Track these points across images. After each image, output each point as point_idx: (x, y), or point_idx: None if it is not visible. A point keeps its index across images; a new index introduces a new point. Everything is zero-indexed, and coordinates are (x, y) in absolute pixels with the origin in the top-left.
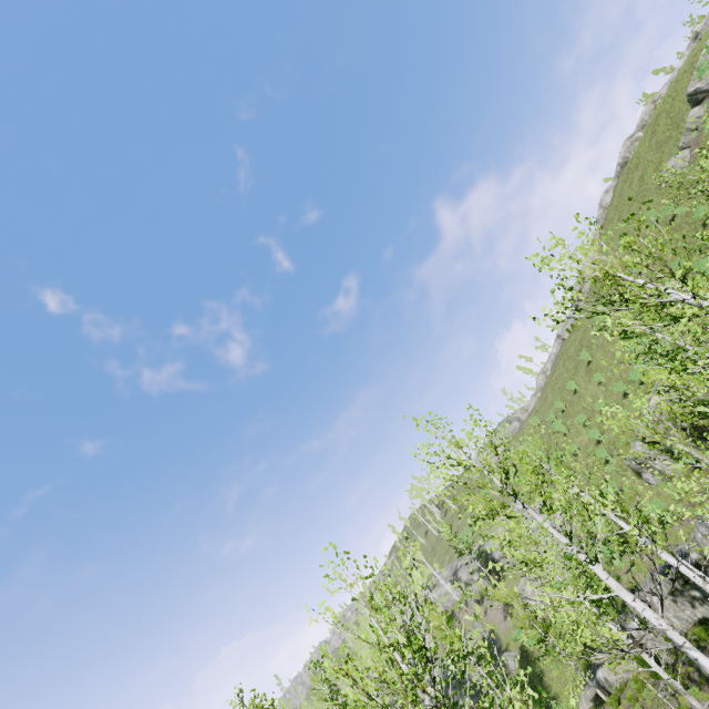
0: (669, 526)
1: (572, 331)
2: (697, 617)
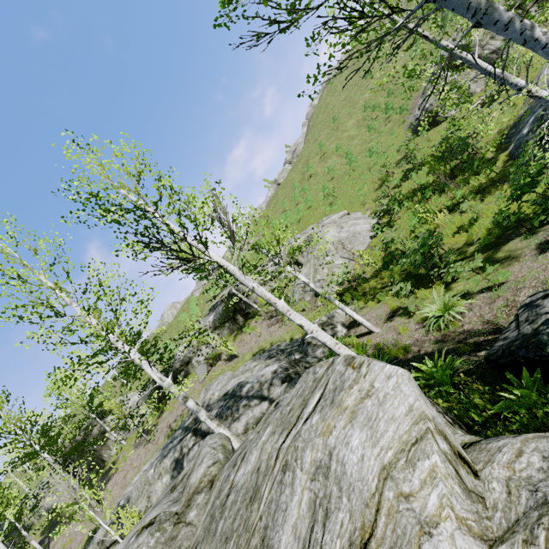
0: None
1: (289, 173)
2: None
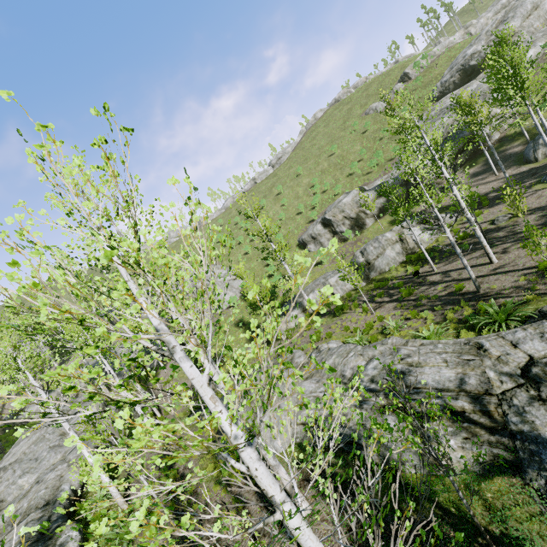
0: (323, 266)
1: (265, 179)
2: (351, 288)
